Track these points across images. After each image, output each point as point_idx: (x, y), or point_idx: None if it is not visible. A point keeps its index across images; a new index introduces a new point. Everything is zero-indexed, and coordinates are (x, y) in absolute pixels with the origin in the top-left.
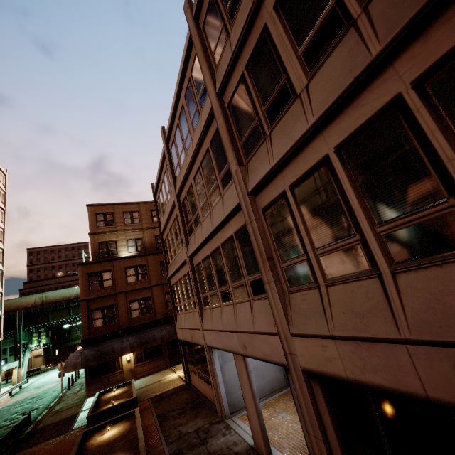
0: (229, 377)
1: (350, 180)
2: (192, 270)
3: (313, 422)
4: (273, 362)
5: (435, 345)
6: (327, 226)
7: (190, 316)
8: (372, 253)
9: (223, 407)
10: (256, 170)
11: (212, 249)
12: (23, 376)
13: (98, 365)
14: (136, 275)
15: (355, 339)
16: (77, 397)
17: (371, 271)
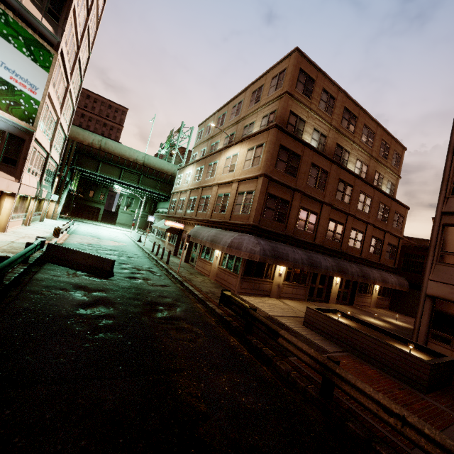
0: None
1: None
2: None
3: None
4: None
5: None
6: None
7: None
8: None
9: None
10: None
11: None
12: (58, 214)
13: (254, 263)
14: (317, 180)
15: None
16: (209, 283)
17: None
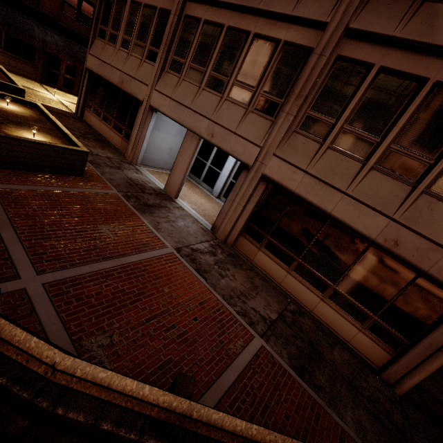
0: (151, 141)
1: (416, 109)
2: (178, 16)
3: (244, 198)
4: (238, 159)
5: (357, 201)
6: (370, 119)
7: (132, 60)
8: (374, 153)
9: (138, 157)
10: (376, 16)
11: (235, 25)
12: None
13: None
14: None
15: (320, 180)
16: None
17: (363, 160)
